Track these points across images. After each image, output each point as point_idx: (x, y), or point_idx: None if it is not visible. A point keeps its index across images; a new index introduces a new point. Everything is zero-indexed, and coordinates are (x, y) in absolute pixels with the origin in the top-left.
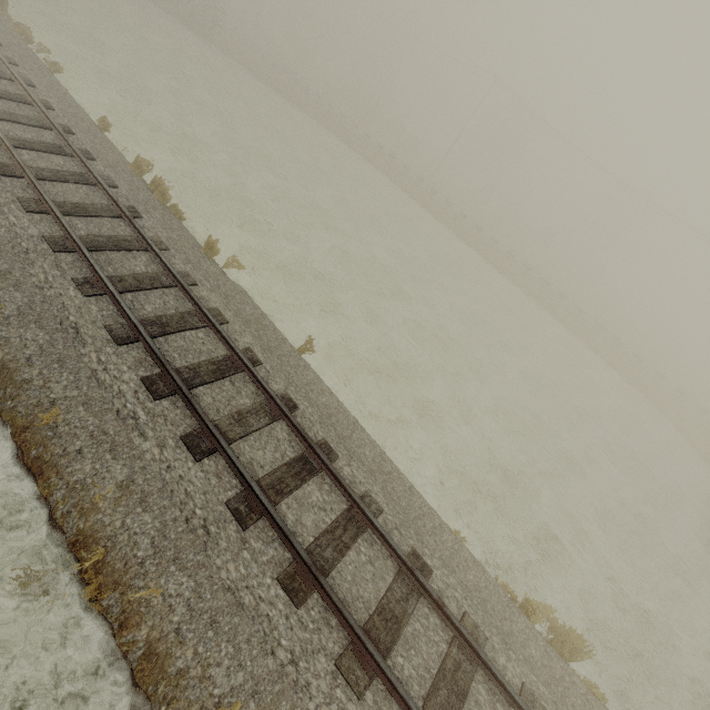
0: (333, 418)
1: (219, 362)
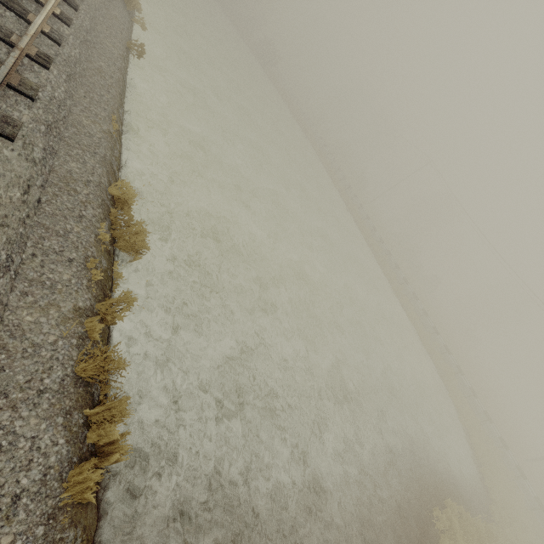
0: (101, 45)
1: None
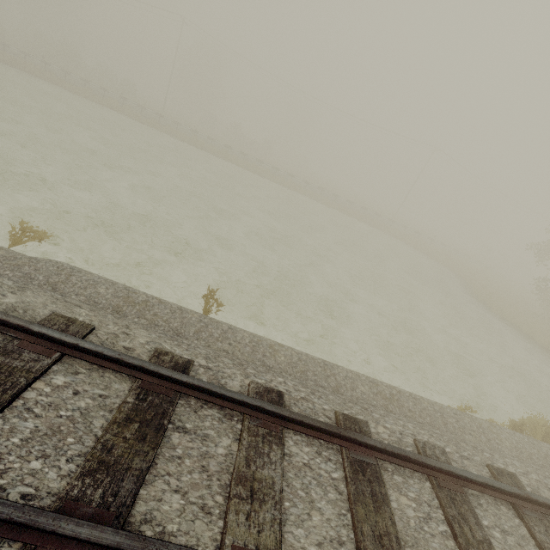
0: (309, 375)
1: (134, 410)
